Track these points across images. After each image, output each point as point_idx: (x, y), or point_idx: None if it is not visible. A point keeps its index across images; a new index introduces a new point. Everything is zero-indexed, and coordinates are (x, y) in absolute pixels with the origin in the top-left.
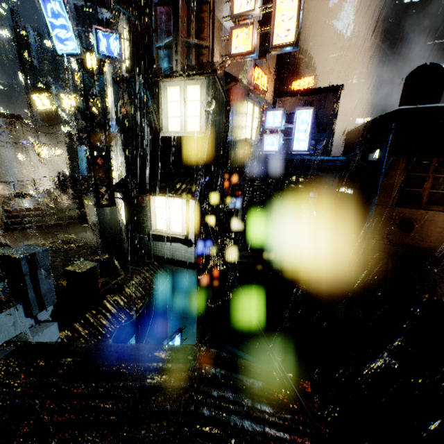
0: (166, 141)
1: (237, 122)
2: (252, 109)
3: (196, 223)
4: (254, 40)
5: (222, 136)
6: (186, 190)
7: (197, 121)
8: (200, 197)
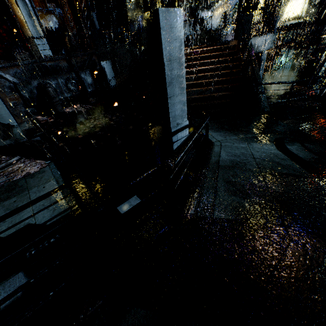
0: None
1: None
2: None
3: (306, 9)
4: None
5: None
6: None
7: None
8: None
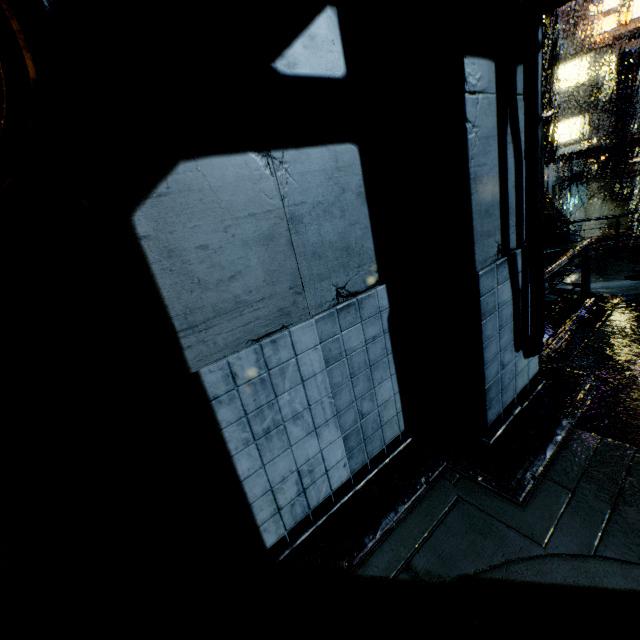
0: (564, 94)
1: (606, 69)
2: (611, 58)
3: (588, 129)
4: (619, 20)
5: (599, 79)
6: (584, 111)
7: (586, 75)
8: (591, 113)
